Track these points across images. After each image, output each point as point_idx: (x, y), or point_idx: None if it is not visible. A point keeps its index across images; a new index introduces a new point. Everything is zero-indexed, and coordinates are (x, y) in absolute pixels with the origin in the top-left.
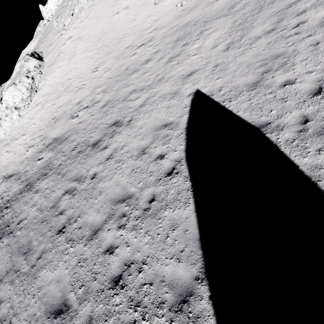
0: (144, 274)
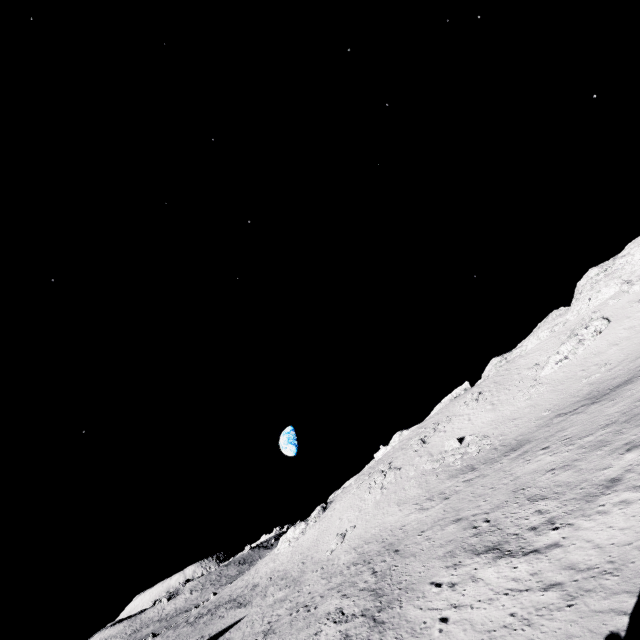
0: None
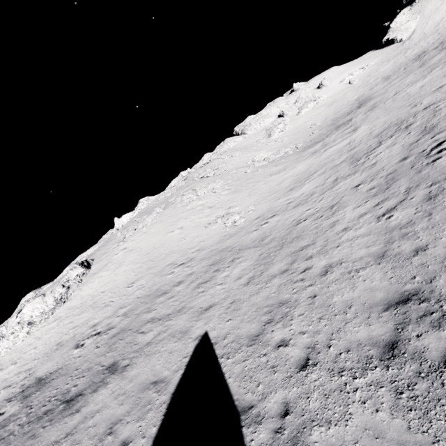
0: None
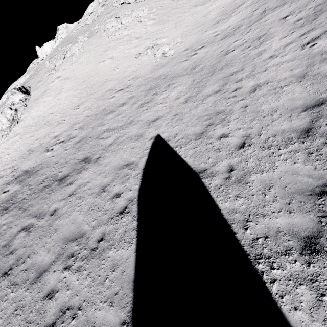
0: (77, 320)
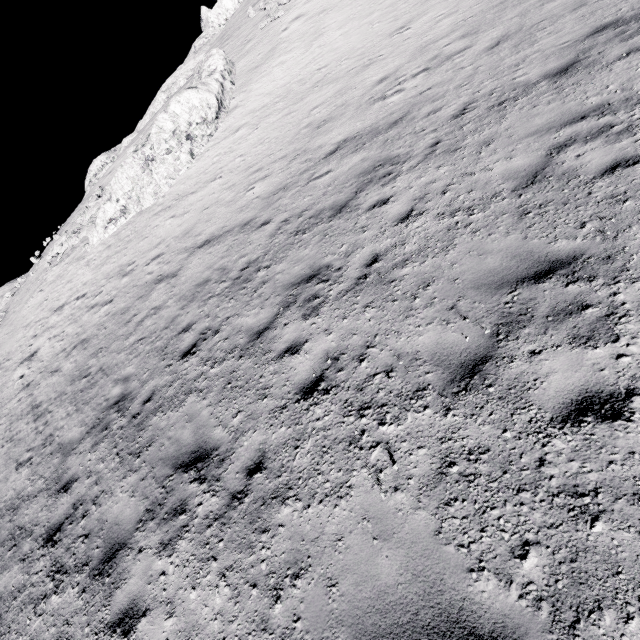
0: None
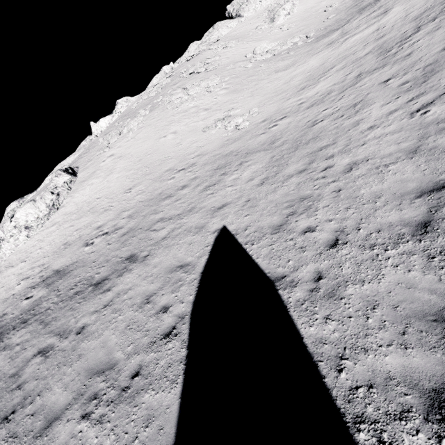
0: None
